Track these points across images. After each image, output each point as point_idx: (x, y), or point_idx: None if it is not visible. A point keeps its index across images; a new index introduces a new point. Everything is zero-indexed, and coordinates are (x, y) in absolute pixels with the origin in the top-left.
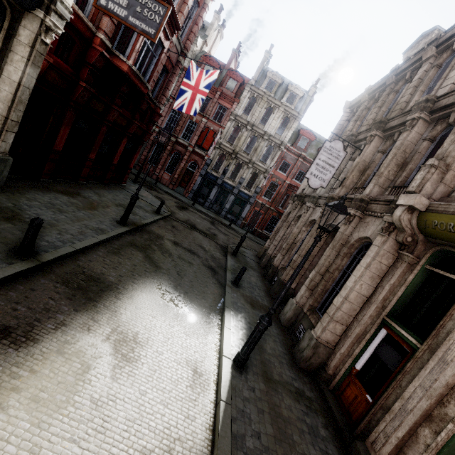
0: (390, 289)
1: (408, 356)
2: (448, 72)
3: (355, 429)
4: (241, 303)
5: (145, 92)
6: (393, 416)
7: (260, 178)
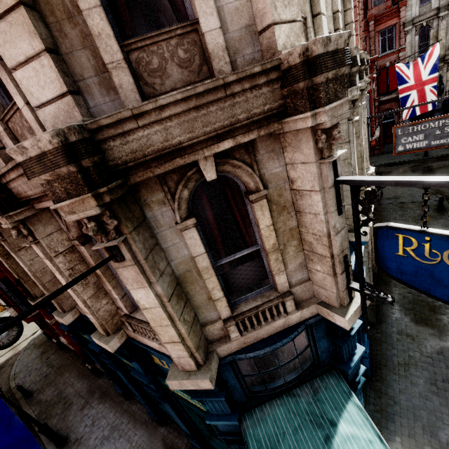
0: None
1: None
2: None
3: None
4: None
5: None
6: None
7: None
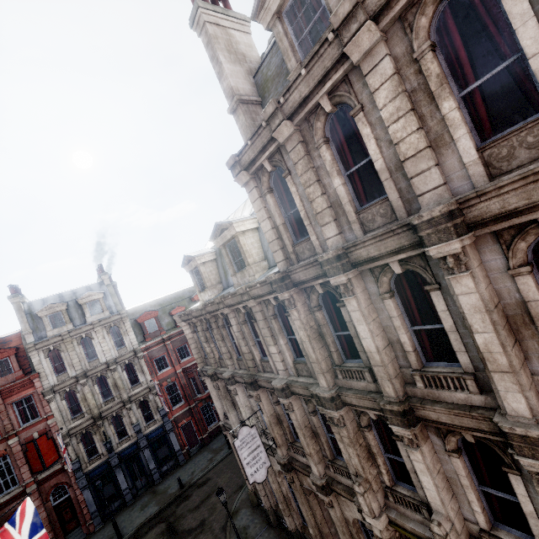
0: None
1: None
2: (263, 340)
3: None
4: None
5: None
6: None
7: (151, 399)
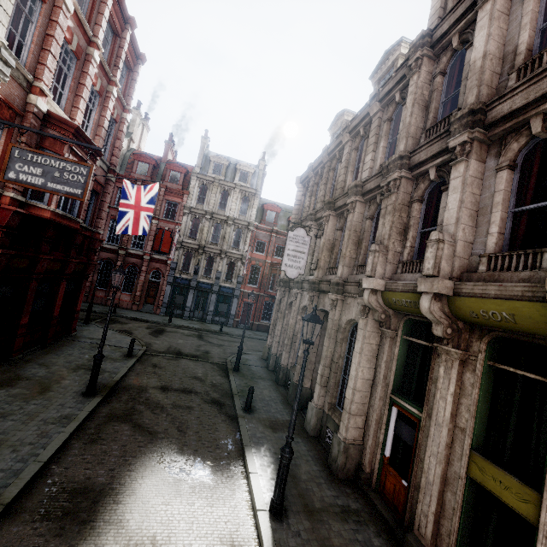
0: (386, 366)
1: (417, 427)
2: (364, 156)
3: (404, 521)
4: (260, 433)
5: (77, 227)
6: (424, 493)
7: (238, 265)
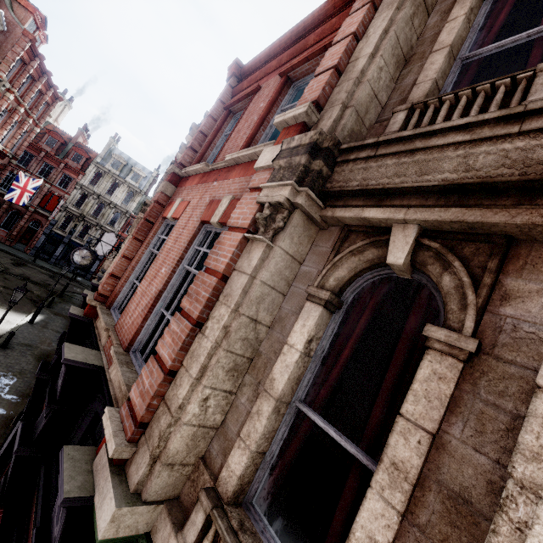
0: None
1: None
2: None
3: None
4: (47, 313)
5: None
6: None
7: None
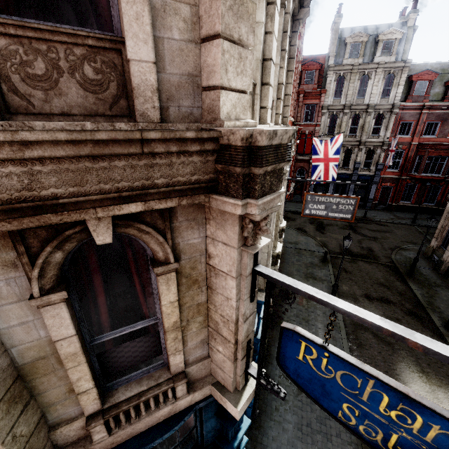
0: None
1: None
2: None
3: None
4: None
5: None
6: None
7: (377, 152)
